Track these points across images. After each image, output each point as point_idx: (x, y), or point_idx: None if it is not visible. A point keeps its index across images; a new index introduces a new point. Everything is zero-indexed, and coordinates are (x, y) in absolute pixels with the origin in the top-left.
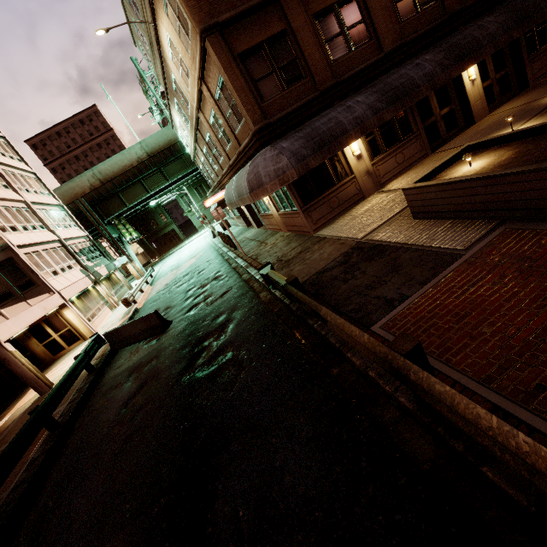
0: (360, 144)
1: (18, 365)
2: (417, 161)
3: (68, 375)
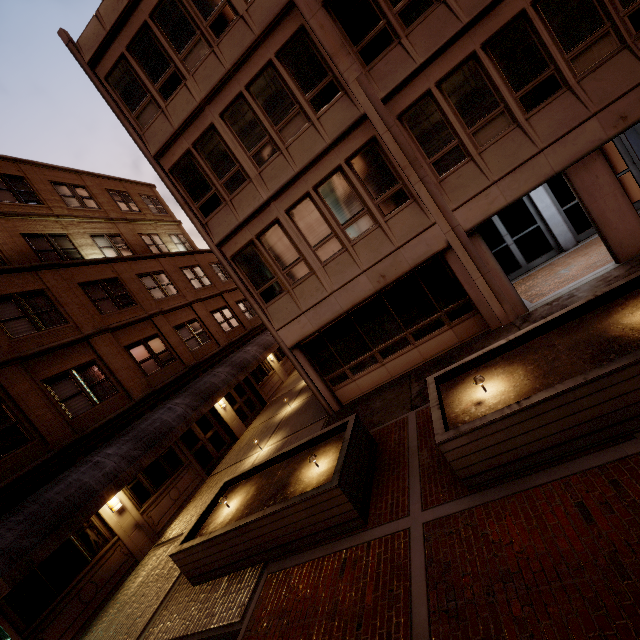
0: (120, 494)
1: None
2: (195, 489)
3: None
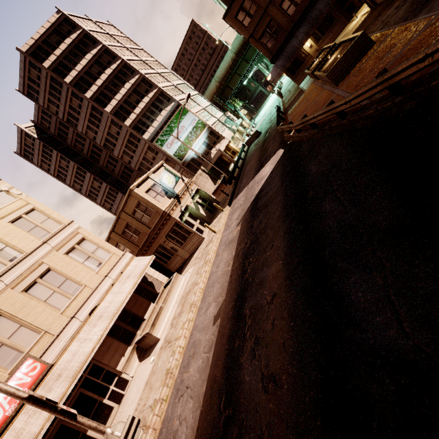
0: (310, 41)
1: (227, 156)
2: (341, 31)
3: (241, 151)
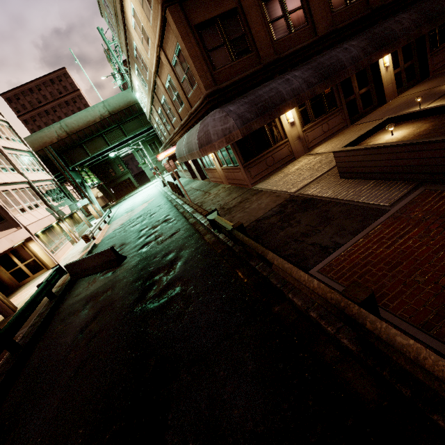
0: (294, 112)
1: None
2: (339, 130)
3: (30, 302)
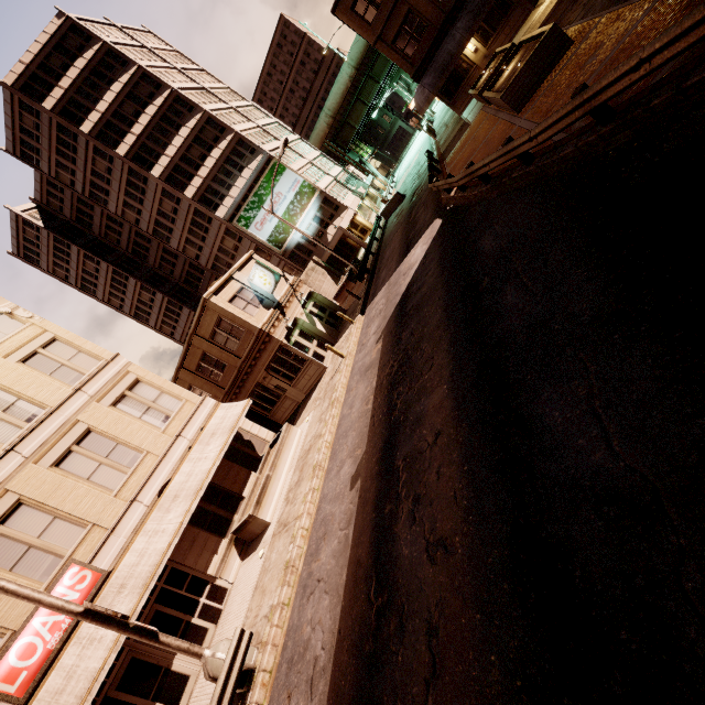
0: (474, 42)
1: (354, 238)
2: (522, 22)
3: (374, 228)
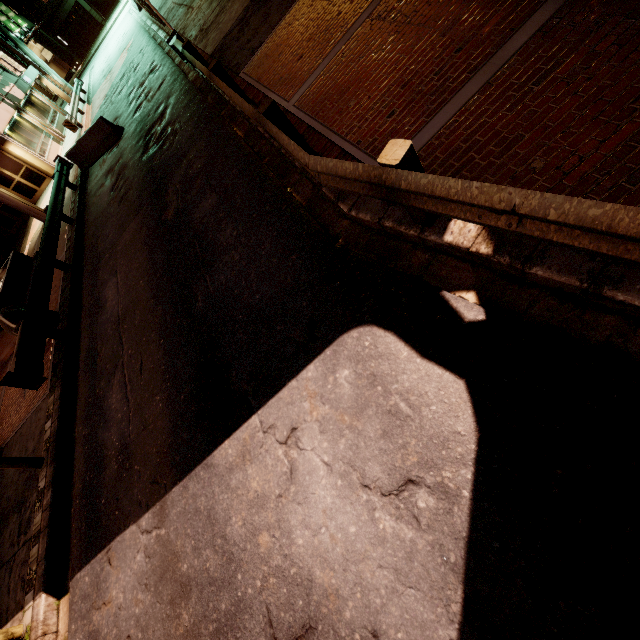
0: None
1: (5, 197)
2: None
3: (56, 188)
